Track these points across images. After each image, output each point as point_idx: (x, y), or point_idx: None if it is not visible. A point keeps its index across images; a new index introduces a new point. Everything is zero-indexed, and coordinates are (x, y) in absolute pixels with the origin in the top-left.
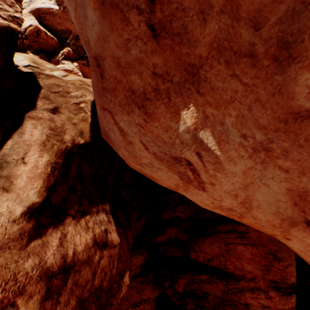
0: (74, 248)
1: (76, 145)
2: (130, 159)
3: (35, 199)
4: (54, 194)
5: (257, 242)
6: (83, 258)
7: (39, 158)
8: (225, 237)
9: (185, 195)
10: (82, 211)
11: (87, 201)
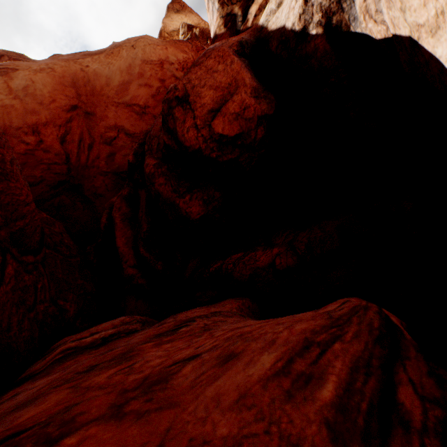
0: None
1: None
2: None
3: None
4: None
5: None
6: None
7: None
8: None
9: (16, 83)
10: None
11: None
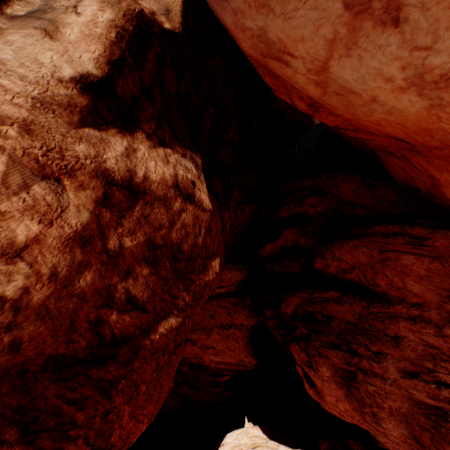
0: (145, 172)
1: (157, 23)
2: (245, 9)
3: (91, 69)
4: (119, 80)
5: (444, 255)
6: (158, 193)
7: (98, 12)
8: (384, 241)
9: (344, 73)
10: (161, 138)
11: (169, 130)
